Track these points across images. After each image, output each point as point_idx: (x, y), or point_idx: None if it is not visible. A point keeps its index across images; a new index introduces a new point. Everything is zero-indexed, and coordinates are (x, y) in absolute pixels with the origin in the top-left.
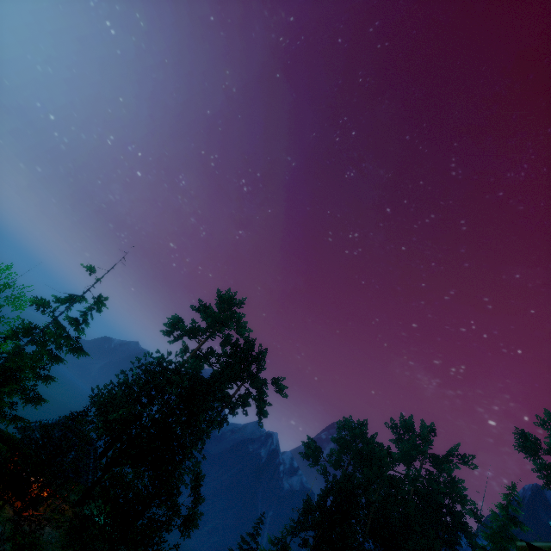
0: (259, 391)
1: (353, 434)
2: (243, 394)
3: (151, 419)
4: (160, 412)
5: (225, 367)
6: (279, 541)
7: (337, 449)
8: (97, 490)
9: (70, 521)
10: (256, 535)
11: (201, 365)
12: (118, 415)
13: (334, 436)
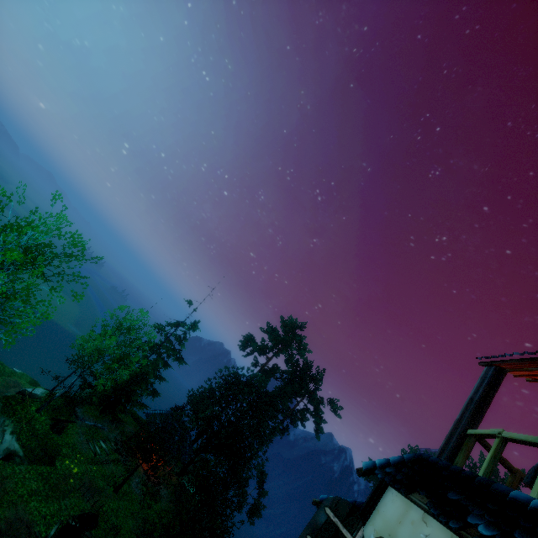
0: (316, 408)
1: None
2: (301, 409)
3: (228, 420)
4: (234, 416)
5: (287, 382)
6: None
7: None
8: (190, 468)
9: (175, 485)
10: None
11: (266, 380)
12: (205, 414)
13: None
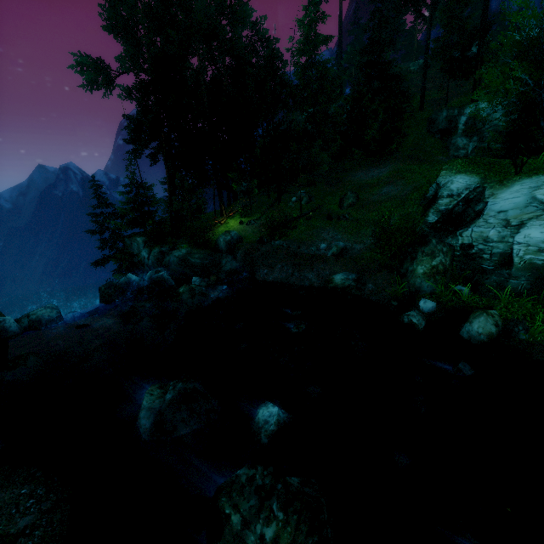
0: None
1: (129, 5)
2: None
3: None
4: None
5: None
6: (130, 186)
7: (125, 50)
8: None
9: None
10: (105, 202)
11: None
12: None
13: (107, 28)
